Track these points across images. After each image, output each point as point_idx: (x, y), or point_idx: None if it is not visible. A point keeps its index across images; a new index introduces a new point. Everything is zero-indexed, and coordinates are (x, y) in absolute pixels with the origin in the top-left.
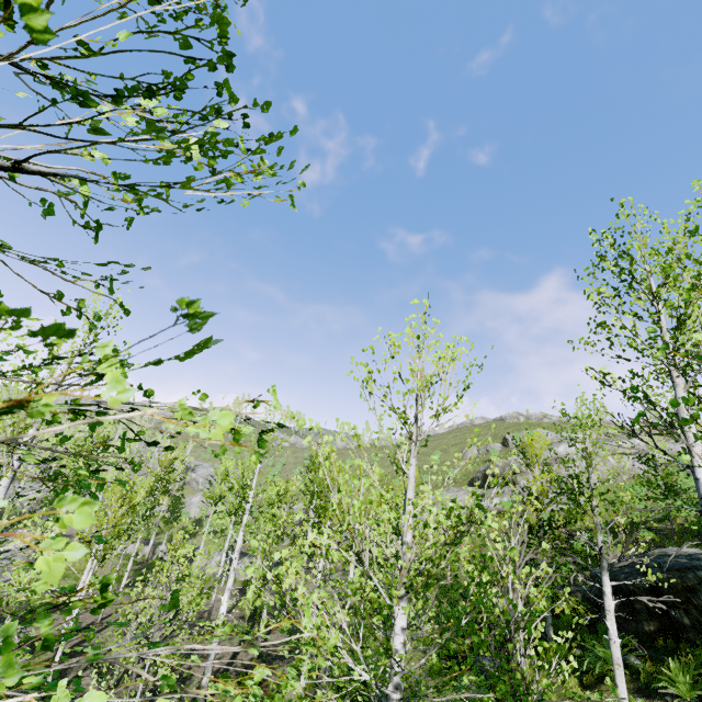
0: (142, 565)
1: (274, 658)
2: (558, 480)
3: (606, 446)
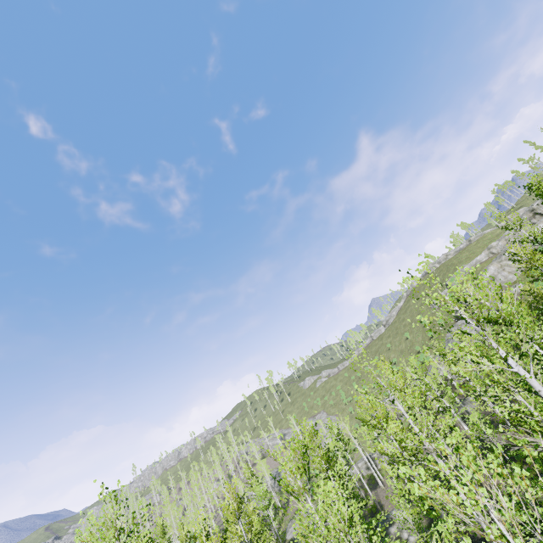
0: (358, 483)
1: (487, 439)
2: (540, 309)
3: (542, 292)
